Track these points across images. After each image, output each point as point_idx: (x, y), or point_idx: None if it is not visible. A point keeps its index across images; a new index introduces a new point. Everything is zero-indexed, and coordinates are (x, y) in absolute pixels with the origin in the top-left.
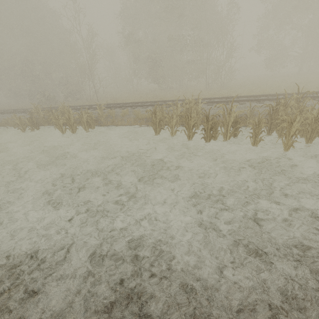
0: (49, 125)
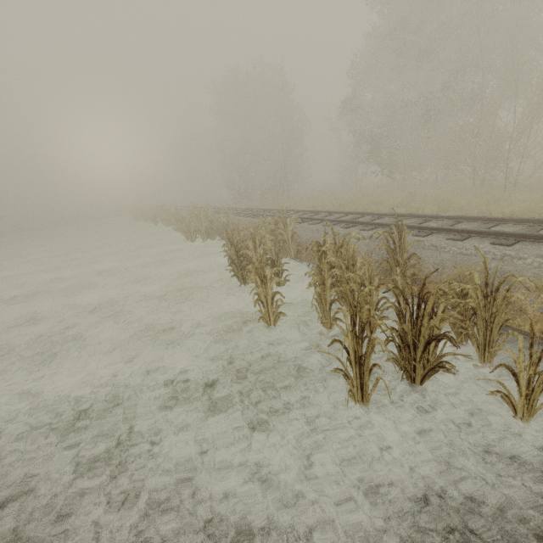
0: None
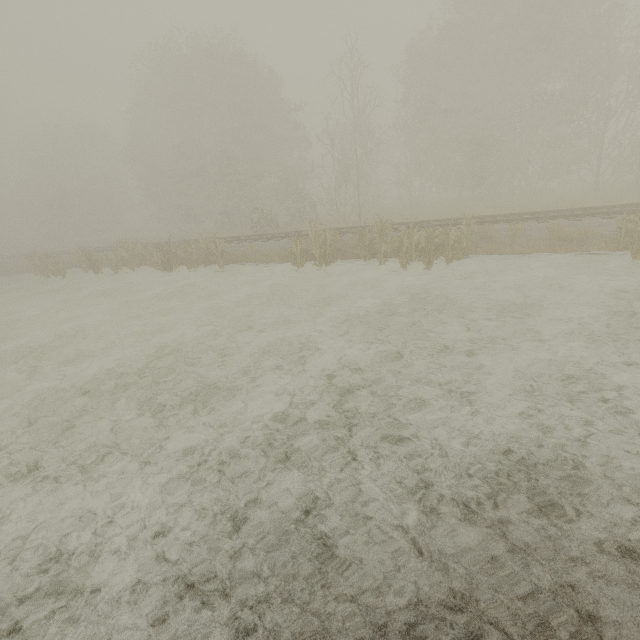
0: (335, 259)
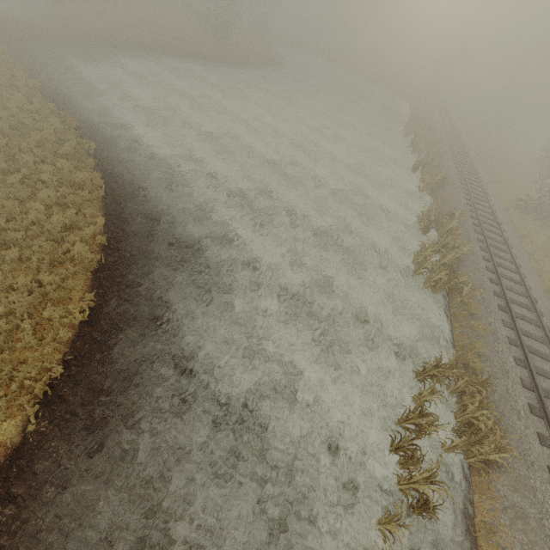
0: None
